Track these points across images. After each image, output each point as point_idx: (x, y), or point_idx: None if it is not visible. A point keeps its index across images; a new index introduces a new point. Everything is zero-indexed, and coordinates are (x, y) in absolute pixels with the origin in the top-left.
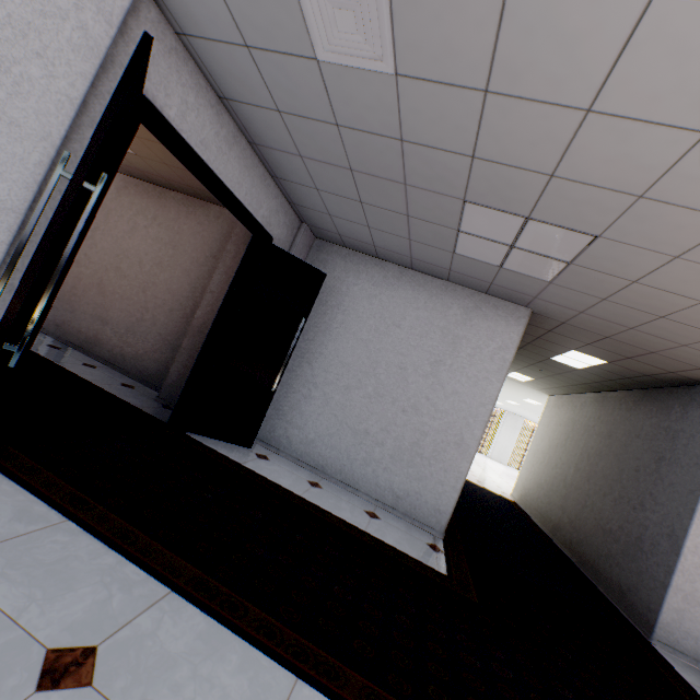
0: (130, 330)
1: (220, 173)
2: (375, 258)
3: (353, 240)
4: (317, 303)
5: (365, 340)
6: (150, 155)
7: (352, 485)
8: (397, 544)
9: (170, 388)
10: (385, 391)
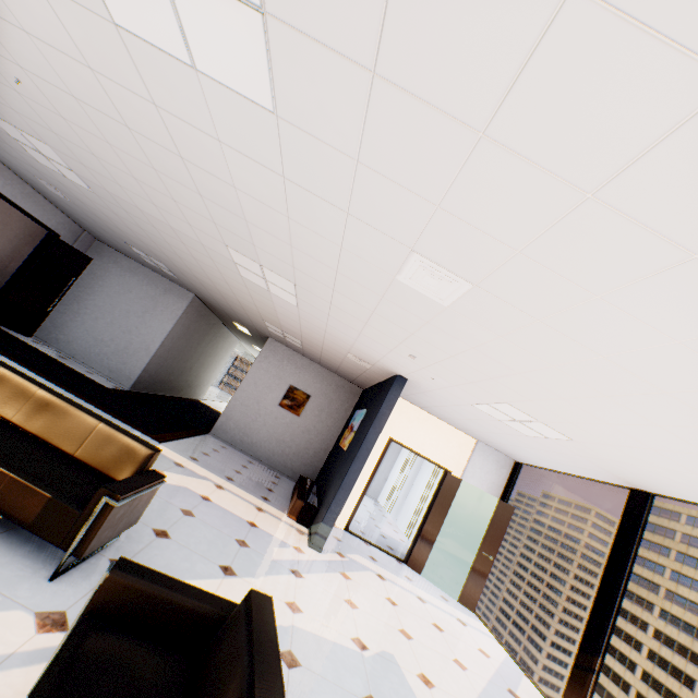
0: None
1: (24, 207)
2: (127, 257)
3: (112, 245)
4: (90, 273)
5: (113, 296)
6: None
7: (89, 364)
8: (92, 378)
9: None
10: (117, 322)
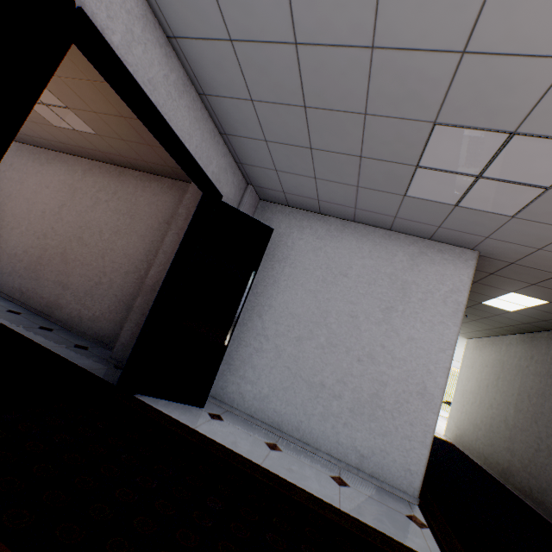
0: (88, 293)
1: (169, 119)
2: (317, 214)
3: (297, 196)
4: (264, 258)
5: (314, 291)
6: (109, 132)
7: (311, 443)
8: (378, 523)
9: (122, 347)
10: (338, 340)
